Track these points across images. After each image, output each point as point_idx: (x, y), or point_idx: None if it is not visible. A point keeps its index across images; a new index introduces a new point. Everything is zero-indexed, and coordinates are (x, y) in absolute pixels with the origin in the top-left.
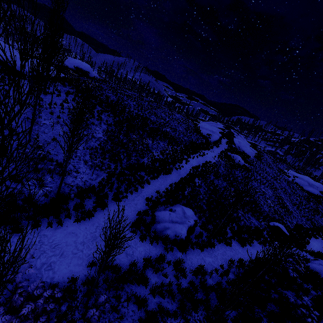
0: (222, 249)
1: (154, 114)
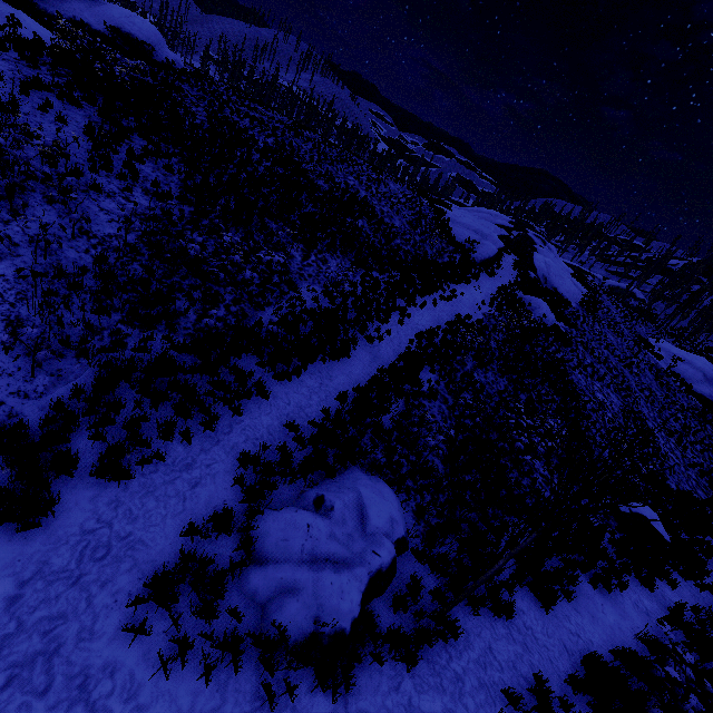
0: (483, 635)
1: (324, 177)
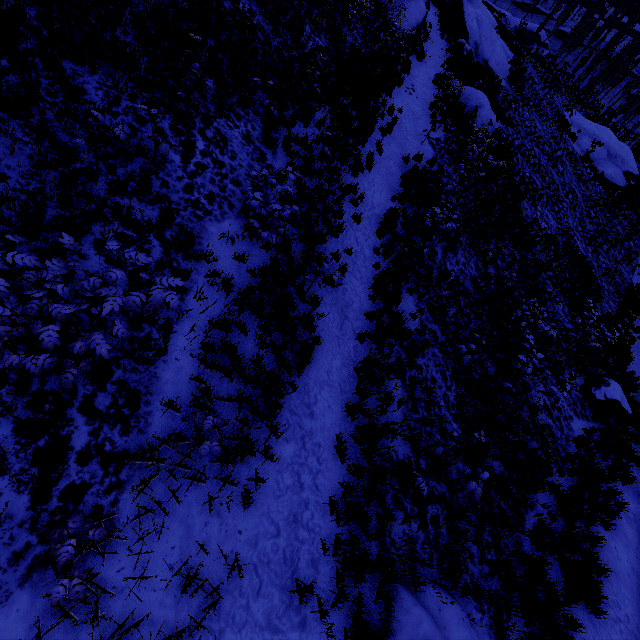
0: None
1: None
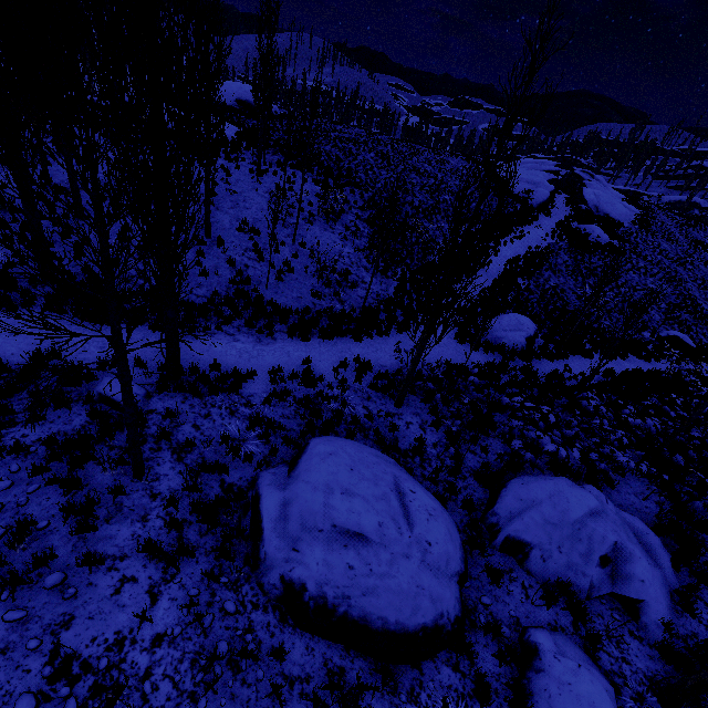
0: (580, 361)
1: (413, 171)
